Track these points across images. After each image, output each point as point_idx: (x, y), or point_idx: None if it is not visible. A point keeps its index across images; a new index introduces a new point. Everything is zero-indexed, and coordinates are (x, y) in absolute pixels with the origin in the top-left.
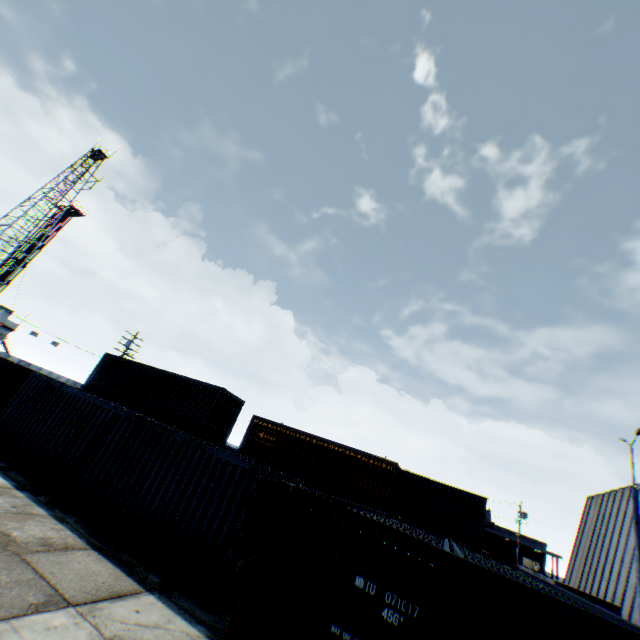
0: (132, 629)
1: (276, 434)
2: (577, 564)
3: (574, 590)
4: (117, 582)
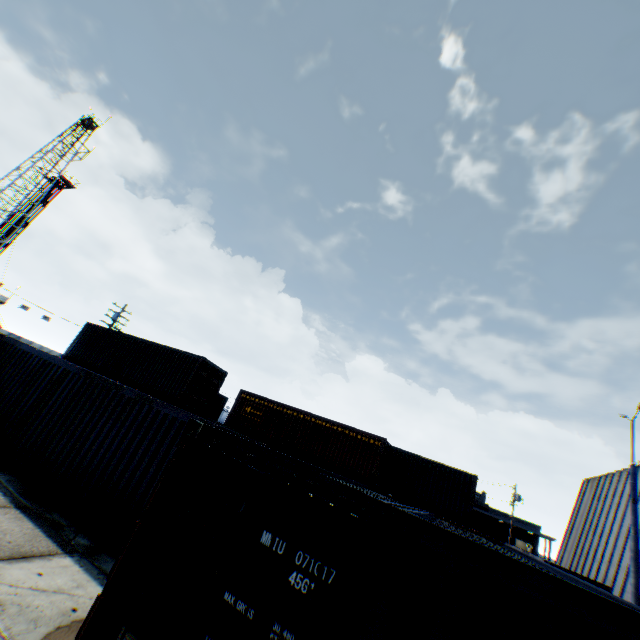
0: (22, 594)
1: (263, 409)
2: (569, 546)
3: (563, 569)
4: (29, 543)
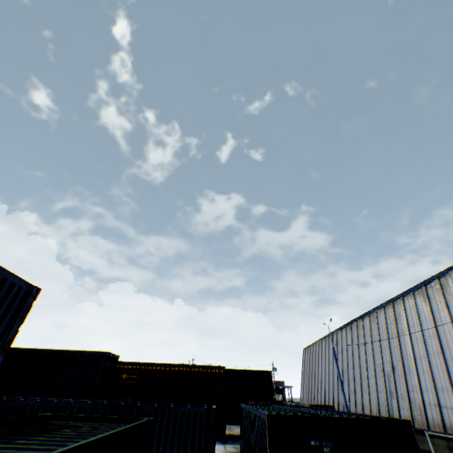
0: None
1: (137, 371)
2: (305, 388)
3: (318, 405)
4: None
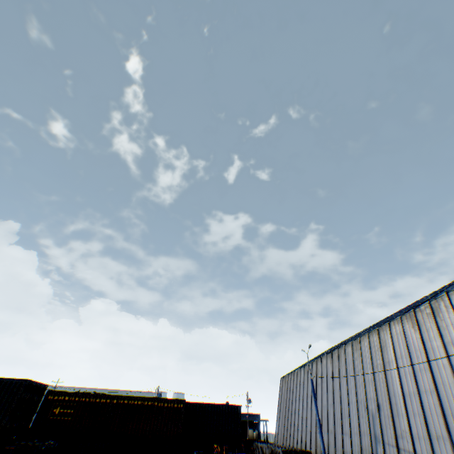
0: None
1: (75, 404)
2: (281, 425)
3: (292, 451)
4: None
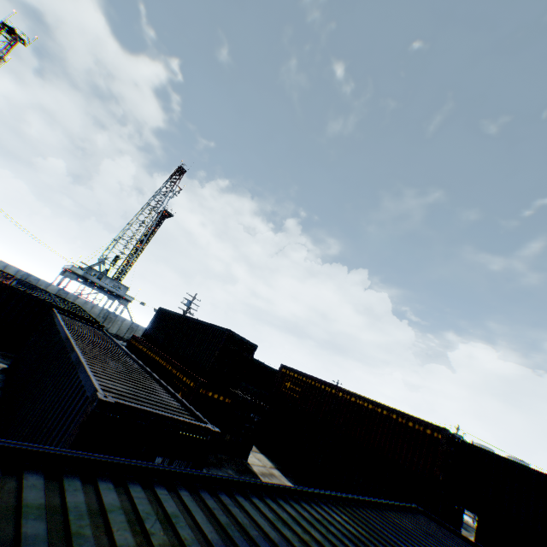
0: None
1: (301, 384)
2: None
3: None
4: None
